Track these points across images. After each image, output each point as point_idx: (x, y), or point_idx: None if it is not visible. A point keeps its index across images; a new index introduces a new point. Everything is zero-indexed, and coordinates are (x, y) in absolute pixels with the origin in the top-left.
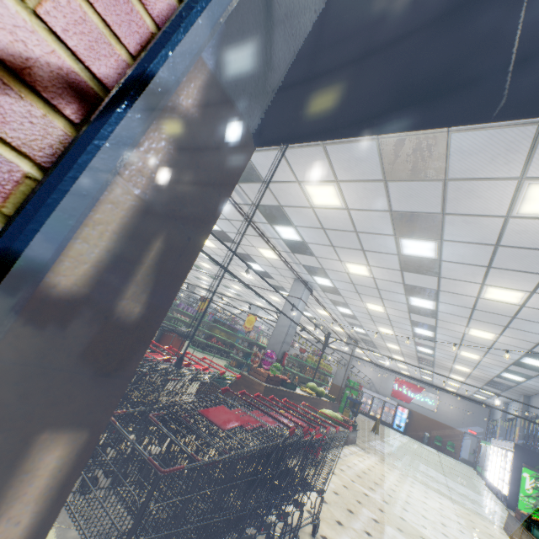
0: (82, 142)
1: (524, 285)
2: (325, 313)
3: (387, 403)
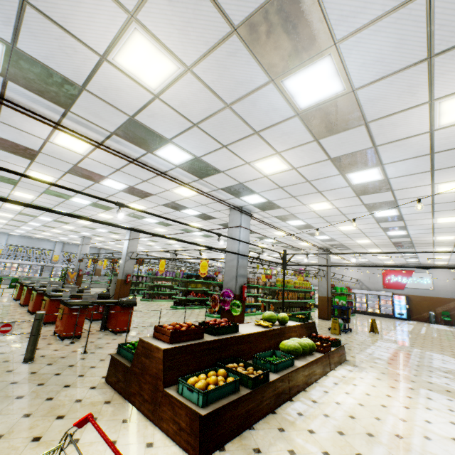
0: None
1: None
2: (283, 233)
3: (382, 296)
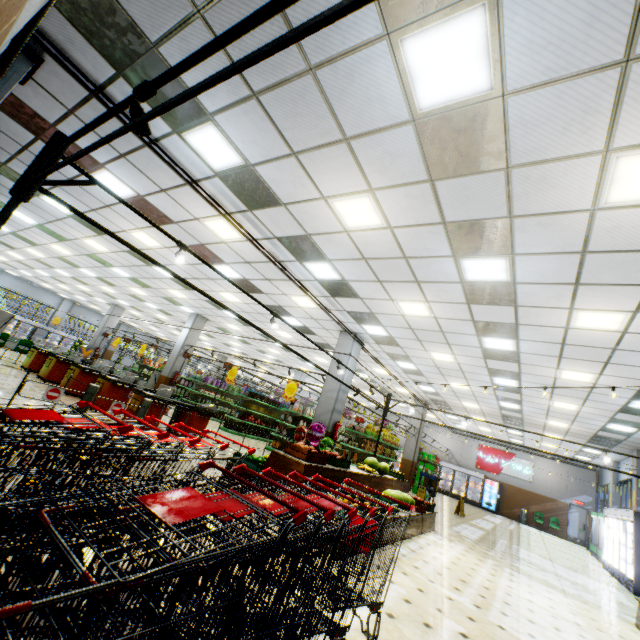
0: None
1: (624, 304)
2: (384, 372)
3: (472, 477)
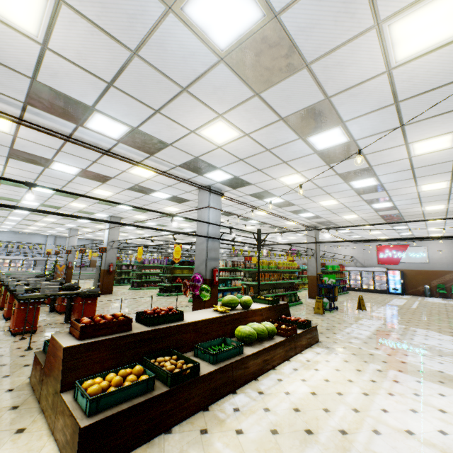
0: None
1: None
2: (265, 213)
3: (377, 272)
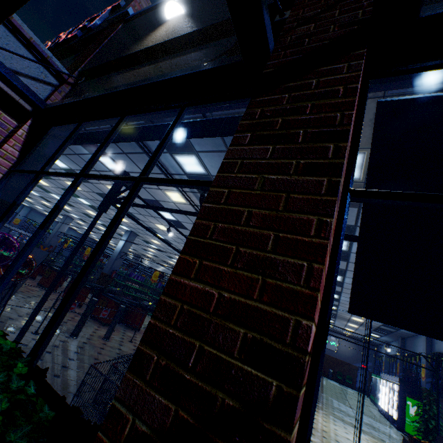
0: (320, 366)
1: None
2: None
3: None
